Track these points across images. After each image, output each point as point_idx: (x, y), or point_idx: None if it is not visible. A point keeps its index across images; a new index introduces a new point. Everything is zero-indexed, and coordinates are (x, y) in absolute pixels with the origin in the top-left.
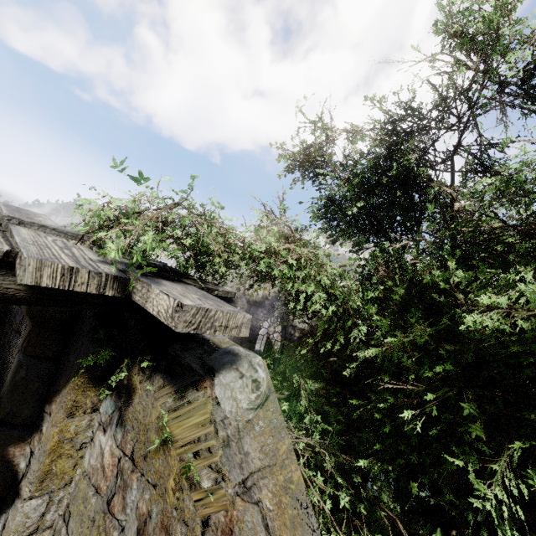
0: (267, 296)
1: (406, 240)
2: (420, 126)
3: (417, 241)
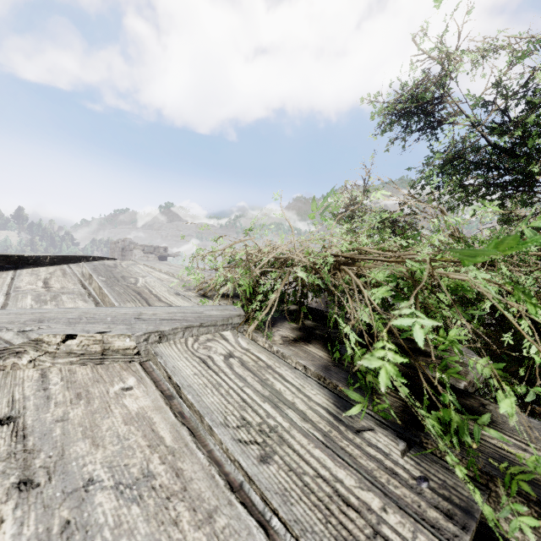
0: None
1: None
2: None
3: None
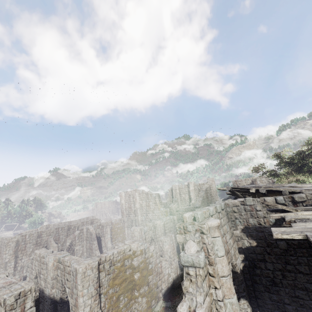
0: (248, 184)
1: (311, 168)
2: (303, 151)
3: (309, 166)
